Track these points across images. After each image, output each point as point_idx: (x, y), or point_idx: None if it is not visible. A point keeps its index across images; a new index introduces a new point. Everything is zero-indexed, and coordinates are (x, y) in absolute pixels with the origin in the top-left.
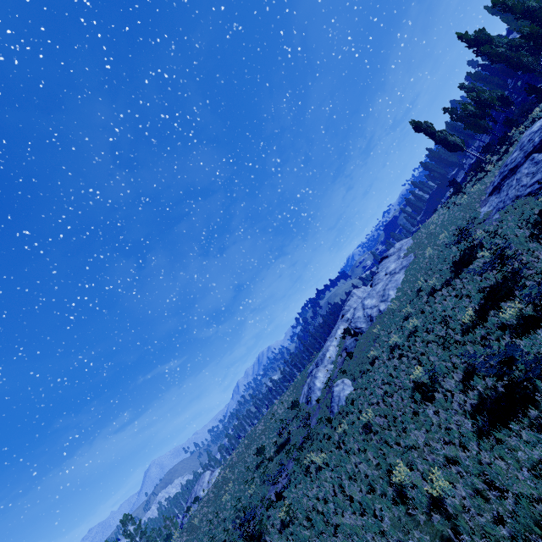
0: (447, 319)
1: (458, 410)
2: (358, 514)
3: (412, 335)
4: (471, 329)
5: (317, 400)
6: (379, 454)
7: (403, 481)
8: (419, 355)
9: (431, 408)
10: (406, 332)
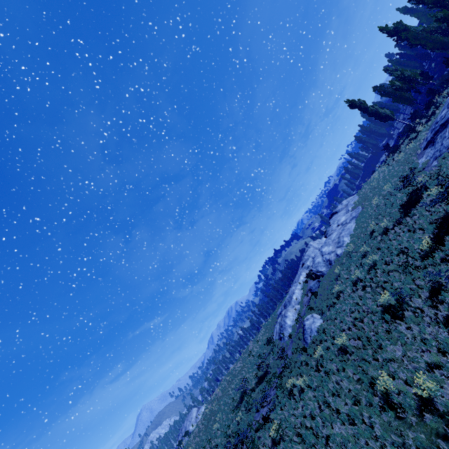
0: (404, 250)
1: (431, 322)
2: (347, 424)
3: (372, 269)
4: (429, 254)
5: (289, 336)
6: (358, 371)
7: (387, 390)
8: (382, 283)
9: (403, 325)
10: (366, 267)
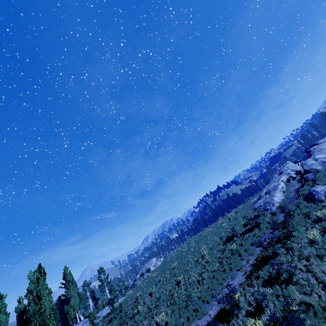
0: None
1: None
2: None
3: None
4: None
5: (279, 206)
6: None
7: None
8: None
9: None
10: None
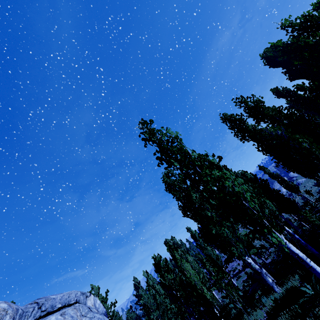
0: None
1: None
2: None
3: None
4: None
5: (286, 192)
6: None
7: None
8: None
9: None
10: None
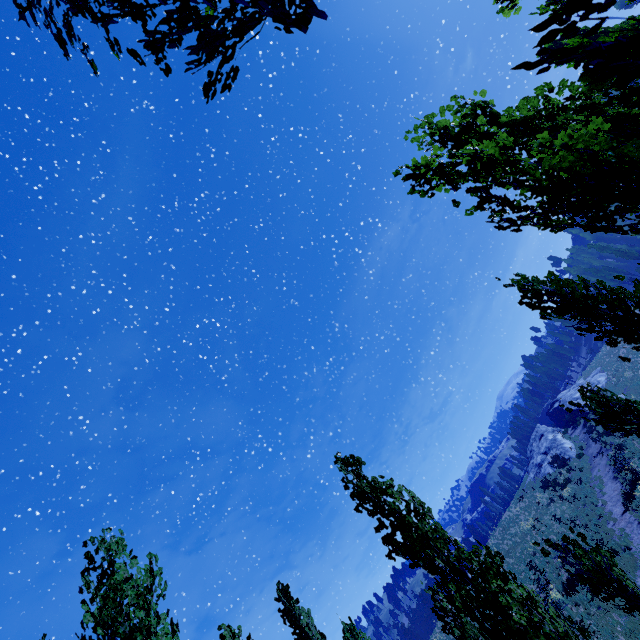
0: None
1: None
2: None
3: None
4: None
5: (579, 447)
6: None
7: None
8: None
9: None
10: None
